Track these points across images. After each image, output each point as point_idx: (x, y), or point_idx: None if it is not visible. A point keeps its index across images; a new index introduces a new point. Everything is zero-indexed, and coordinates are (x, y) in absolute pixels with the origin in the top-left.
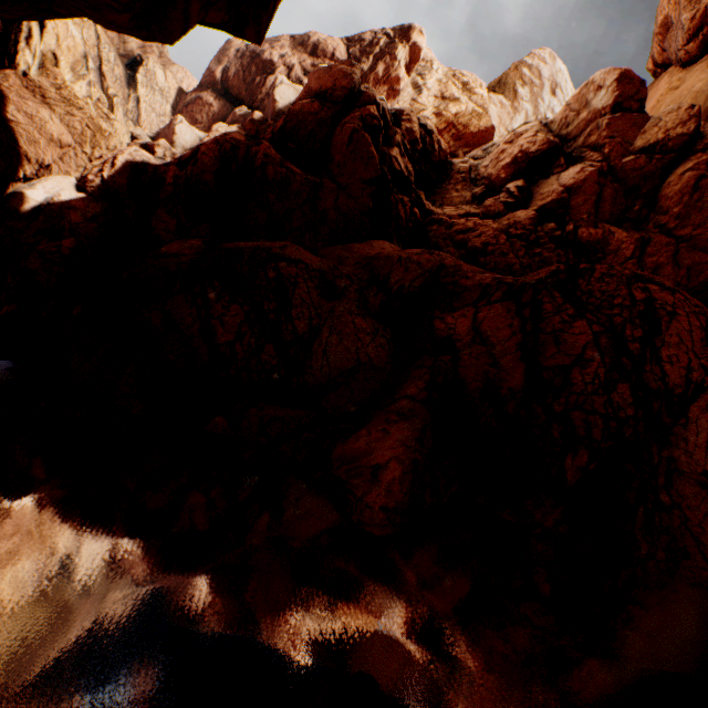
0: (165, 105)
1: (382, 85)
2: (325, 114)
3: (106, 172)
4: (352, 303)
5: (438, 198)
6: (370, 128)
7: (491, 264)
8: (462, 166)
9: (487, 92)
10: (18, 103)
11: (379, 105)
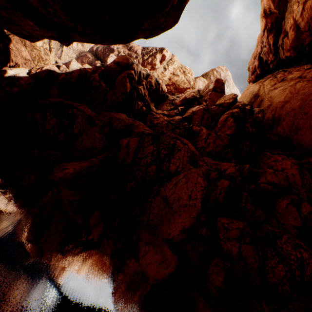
0: (73, 54)
1: (149, 65)
2: (118, 69)
3: (38, 70)
4: (97, 128)
5: (159, 107)
6: (129, 77)
7: (157, 130)
8: (171, 98)
9: (200, 76)
10: (15, 44)
11: (135, 71)
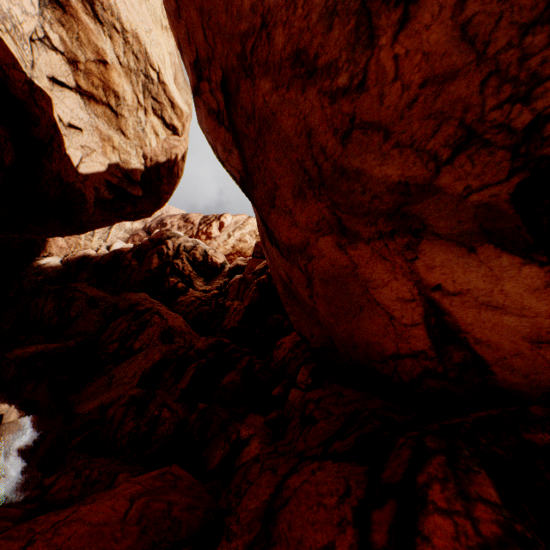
0: (125, 234)
1: (204, 235)
2: (151, 246)
3: (71, 257)
4: (99, 310)
5: (212, 282)
6: (160, 252)
7: (176, 309)
8: (227, 269)
9: None
10: None
11: (168, 245)
